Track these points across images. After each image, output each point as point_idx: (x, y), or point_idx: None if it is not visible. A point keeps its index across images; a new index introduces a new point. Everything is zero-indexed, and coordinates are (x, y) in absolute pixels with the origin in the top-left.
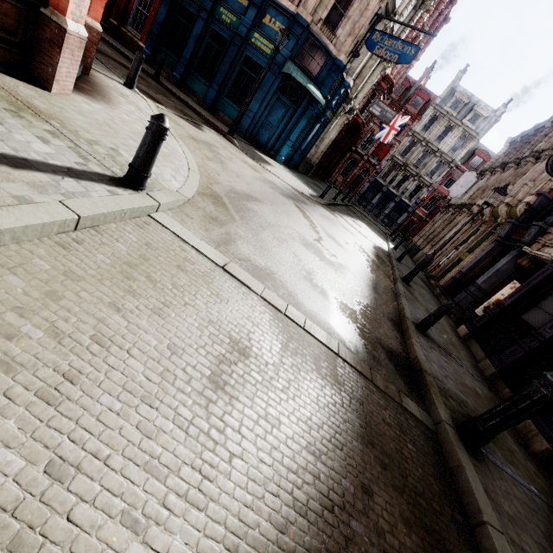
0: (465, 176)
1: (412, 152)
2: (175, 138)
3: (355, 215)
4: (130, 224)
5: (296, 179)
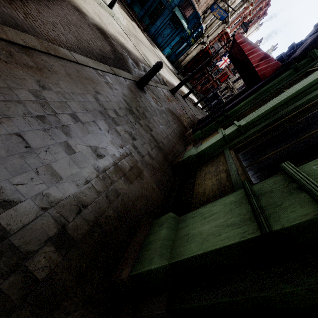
0: None
1: (238, 82)
2: (121, 14)
3: (195, 96)
4: (108, 13)
5: (168, 63)
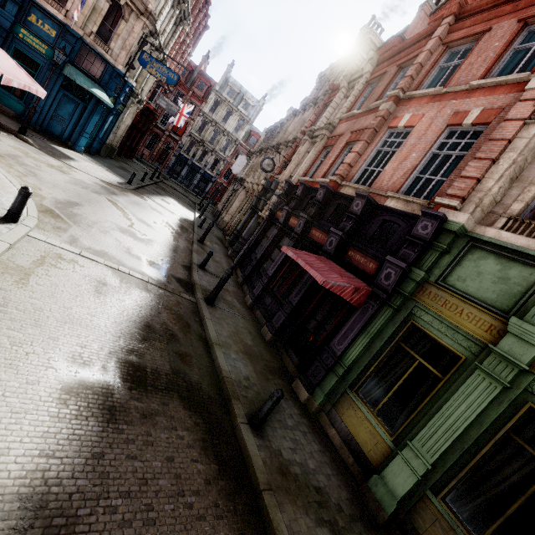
0: (240, 158)
1: (206, 130)
2: None
3: (165, 192)
4: (24, 242)
5: (102, 168)
